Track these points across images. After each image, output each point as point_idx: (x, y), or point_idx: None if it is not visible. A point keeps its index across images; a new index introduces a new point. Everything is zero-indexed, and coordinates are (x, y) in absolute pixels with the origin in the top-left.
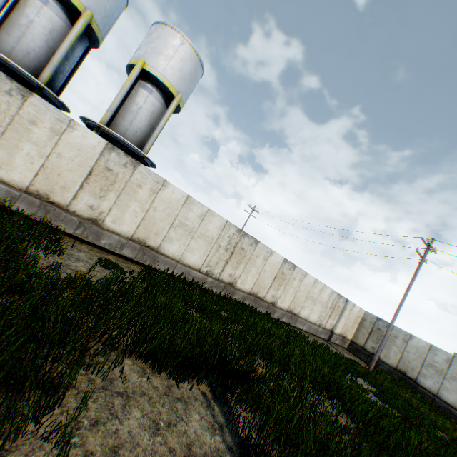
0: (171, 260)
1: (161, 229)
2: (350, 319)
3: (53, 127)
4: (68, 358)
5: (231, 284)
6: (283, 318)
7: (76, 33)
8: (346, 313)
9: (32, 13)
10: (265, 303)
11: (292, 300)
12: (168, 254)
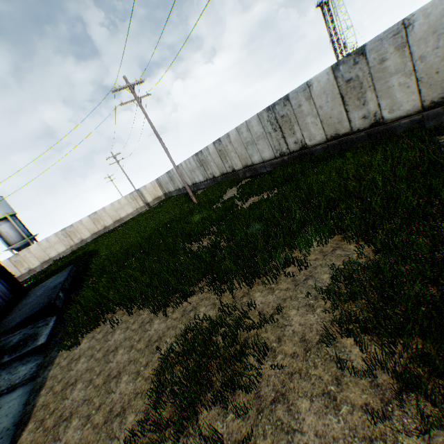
0: (58, 256)
1: (45, 255)
2: (151, 191)
3: None
4: None
5: (83, 240)
6: (116, 225)
7: None
8: (145, 192)
9: None
10: (102, 231)
11: (111, 218)
12: (55, 256)
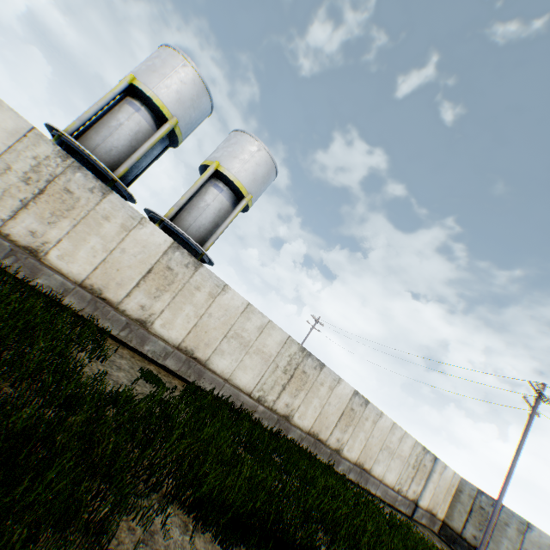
0: (219, 378)
1: (213, 339)
2: (440, 486)
3: (124, 223)
4: (118, 494)
5: (287, 417)
6: (349, 473)
7: (159, 135)
8: (435, 476)
9: (123, 117)
10: (327, 448)
11: (362, 449)
12: (216, 370)
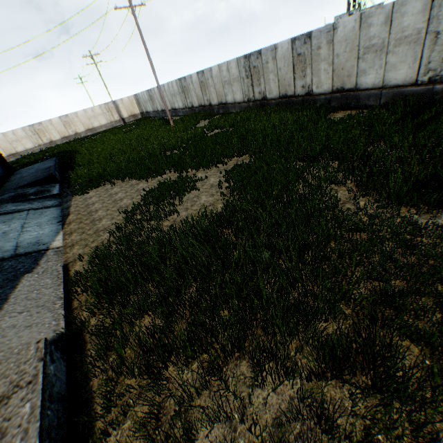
0: (25, 152)
1: (11, 147)
2: (127, 106)
3: None
4: None
5: (52, 141)
6: (88, 134)
7: None
8: (121, 106)
9: None
10: (73, 136)
11: (84, 126)
12: (22, 151)
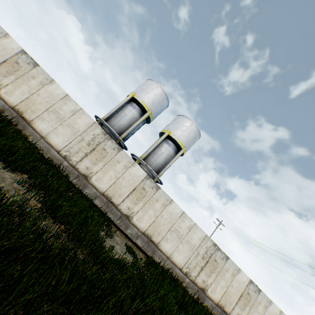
0: (164, 255)
1: (162, 231)
2: None
3: (125, 164)
4: None
5: (203, 289)
6: None
7: (142, 119)
8: None
9: (127, 111)
10: None
11: None
12: (162, 250)
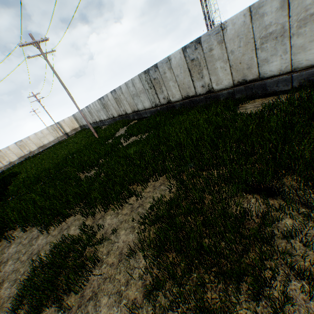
0: None
1: None
2: (69, 124)
3: None
4: None
5: (11, 163)
6: (40, 150)
7: None
8: (64, 124)
9: None
10: (28, 155)
11: (36, 145)
12: None
